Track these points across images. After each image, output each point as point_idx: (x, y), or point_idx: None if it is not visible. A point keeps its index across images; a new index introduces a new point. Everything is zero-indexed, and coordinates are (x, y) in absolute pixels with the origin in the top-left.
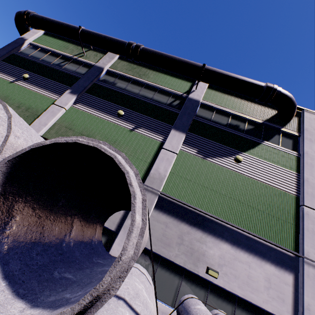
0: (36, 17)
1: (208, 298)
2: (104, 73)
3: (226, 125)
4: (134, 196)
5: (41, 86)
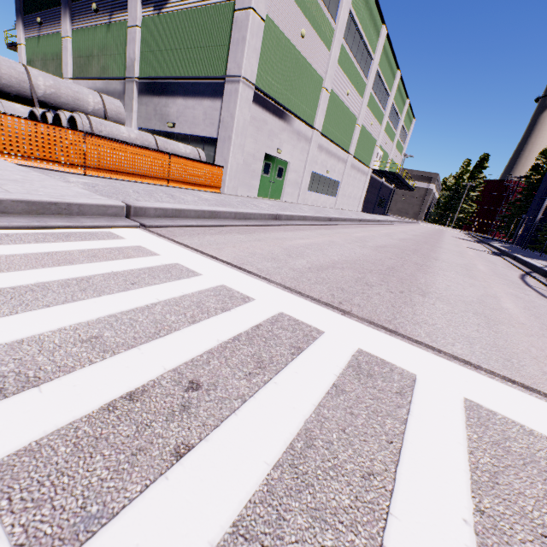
0: None
1: None
2: None
3: None
4: None
5: (51, 24)
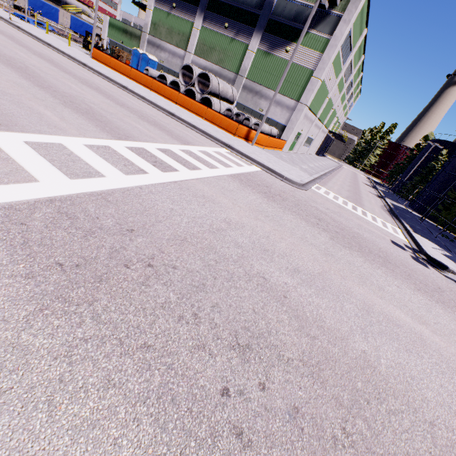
0: None
1: (259, 119)
2: None
3: (291, 19)
4: (210, 80)
5: (183, 12)
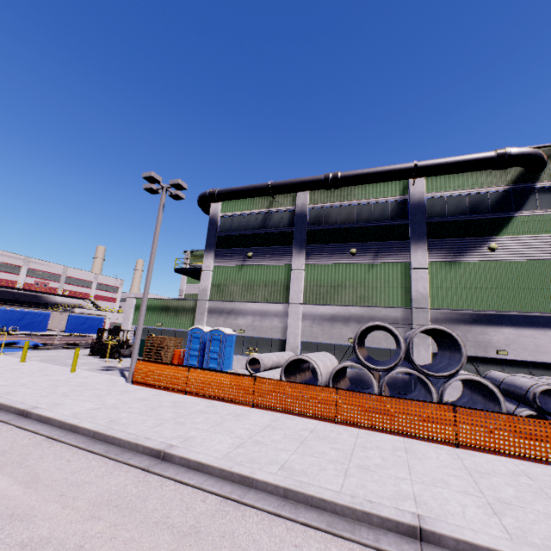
0: (222, 194)
1: (505, 370)
2: (308, 213)
3: (465, 212)
4: (457, 339)
5: (266, 257)
